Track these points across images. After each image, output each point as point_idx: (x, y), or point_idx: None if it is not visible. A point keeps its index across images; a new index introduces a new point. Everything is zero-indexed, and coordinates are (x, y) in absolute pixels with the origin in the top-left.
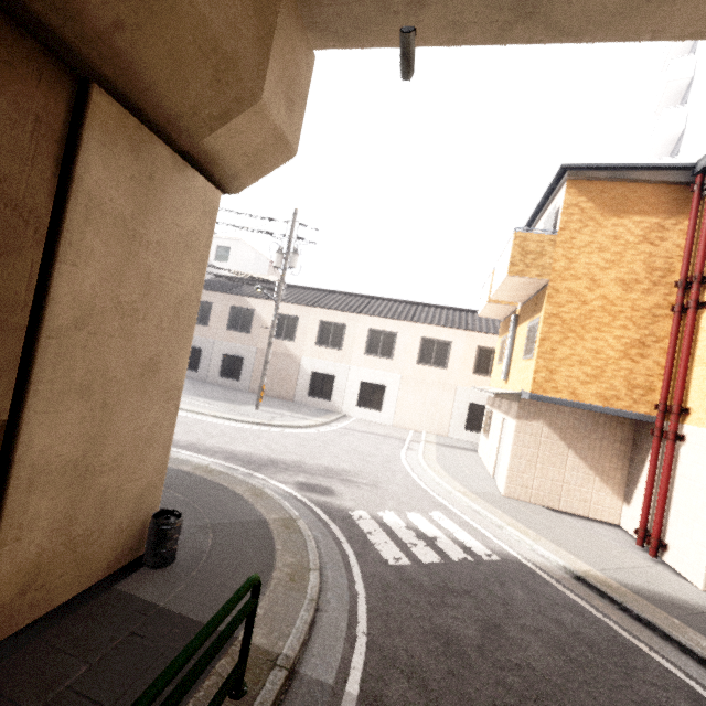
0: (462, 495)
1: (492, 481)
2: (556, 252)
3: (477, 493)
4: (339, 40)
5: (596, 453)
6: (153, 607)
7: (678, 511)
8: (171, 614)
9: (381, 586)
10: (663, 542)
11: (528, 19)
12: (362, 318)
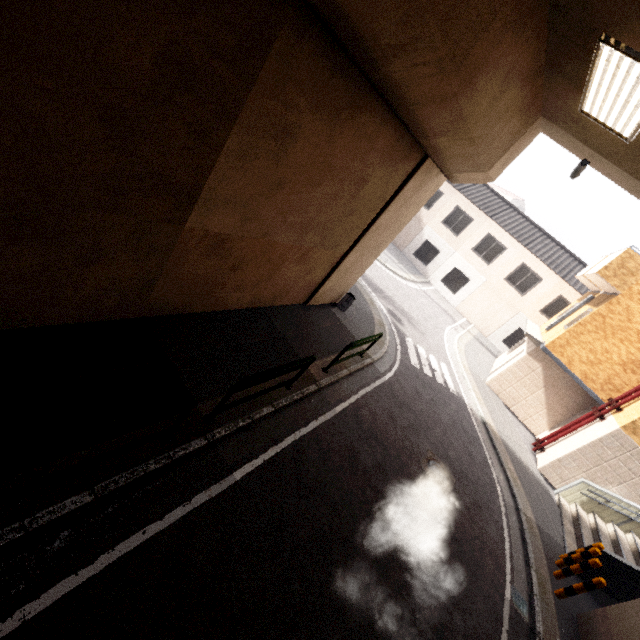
0: (463, 368)
1: (487, 375)
2: None
3: (472, 372)
4: (554, 139)
5: (556, 400)
6: (341, 322)
7: (564, 443)
8: (345, 327)
9: (405, 366)
10: (544, 449)
11: None
12: (489, 222)
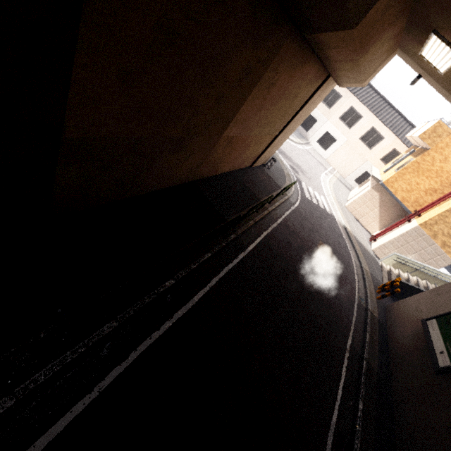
0: (333, 198)
1: (346, 202)
2: (446, 139)
3: (337, 201)
4: (404, 60)
5: (385, 213)
6: (269, 175)
7: (387, 236)
8: (272, 178)
9: (303, 199)
10: (376, 240)
11: (447, 98)
12: (352, 97)
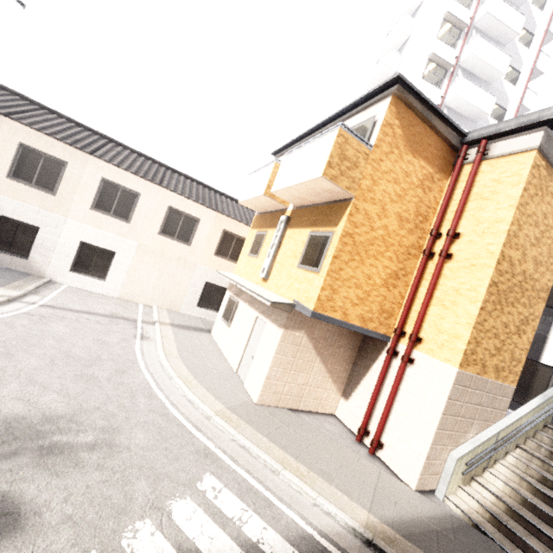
0: (225, 422)
1: (238, 379)
2: (367, 168)
3: (235, 409)
4: None
5: (334, 359)
6: None
7: (399, 419)
8: None
9: None
10: (380, 441)
11: None
12: (94, 161)
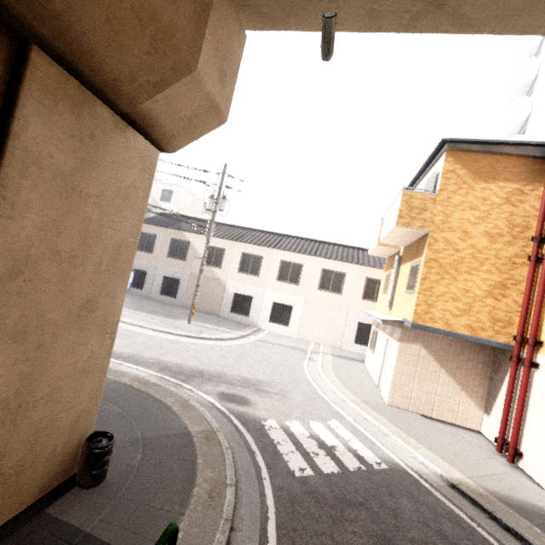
0: (354, 404)
1: (377, 390)
2: (436, 208)
3: (366, 402)
4: (268, 22)
5: (463, 372)
6: (79, 533)
7: (533, 426)
8: (95, 542)
9: (288, 499)
10: (519, 450)
11: (438, 10)
12: (275, 251)
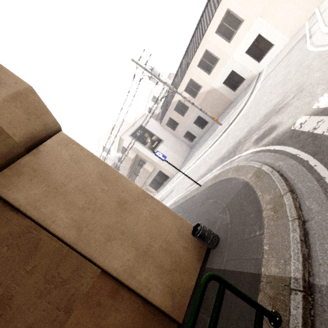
0: None
1: None
2: None
3: None
4: None
5: None
6: (220, 271)
7: None
8: (227, 272)
9: None
10: None
11: None
12: (206, 36)
